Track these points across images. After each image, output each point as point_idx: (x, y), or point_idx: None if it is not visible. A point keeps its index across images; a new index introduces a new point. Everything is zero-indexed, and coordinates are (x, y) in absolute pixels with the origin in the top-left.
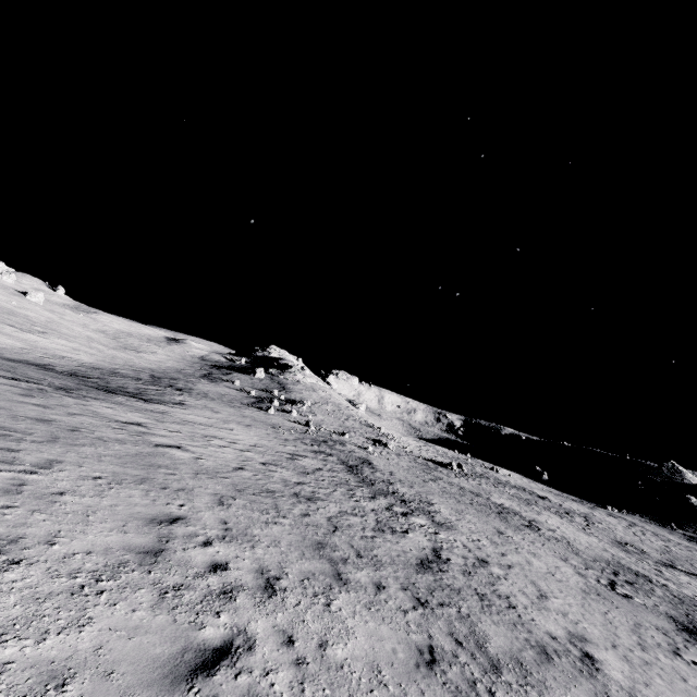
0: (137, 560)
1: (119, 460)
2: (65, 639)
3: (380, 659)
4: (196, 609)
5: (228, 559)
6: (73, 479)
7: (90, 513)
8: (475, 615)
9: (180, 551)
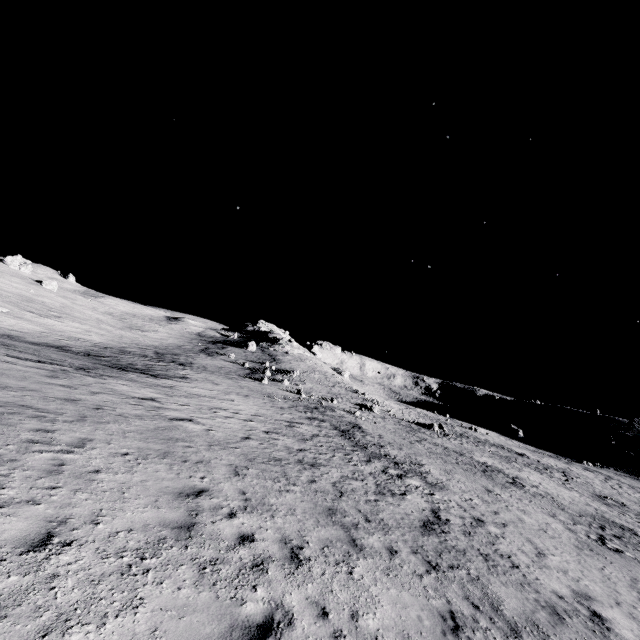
0: (173, 535)
1: (141, 435)
2: (123, 622)
3: (409, 628)
4: (234, 583)
5: (253, 530)
6: (105, 457)
7: (125, 490)
8: (484, 577)
9: (209, 524)
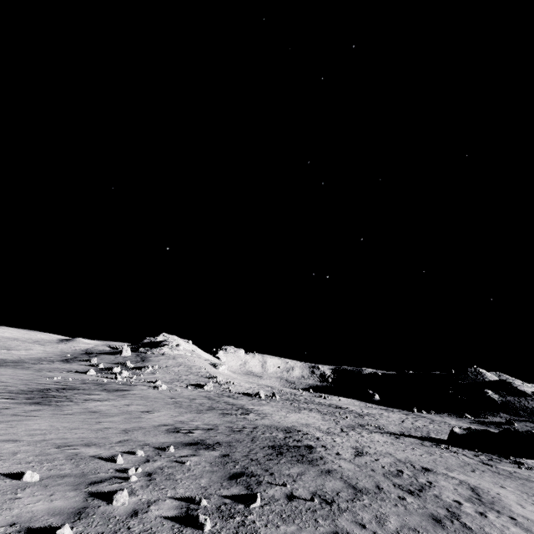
0: None
1: None
2: None
3: None
4: None
5: None
6: None
7: None
8: None
9: None
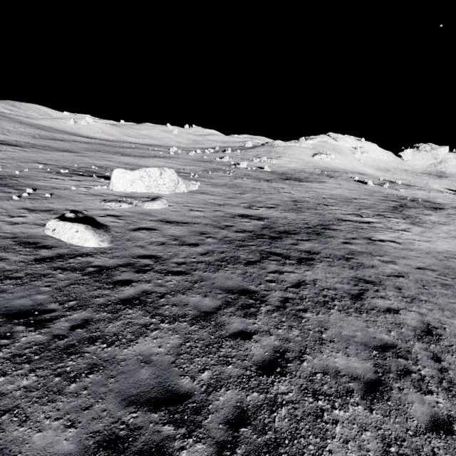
0: None
1: None
2: None
3: None
4: None
5: None
6: None
7: None
8: None
9: None
